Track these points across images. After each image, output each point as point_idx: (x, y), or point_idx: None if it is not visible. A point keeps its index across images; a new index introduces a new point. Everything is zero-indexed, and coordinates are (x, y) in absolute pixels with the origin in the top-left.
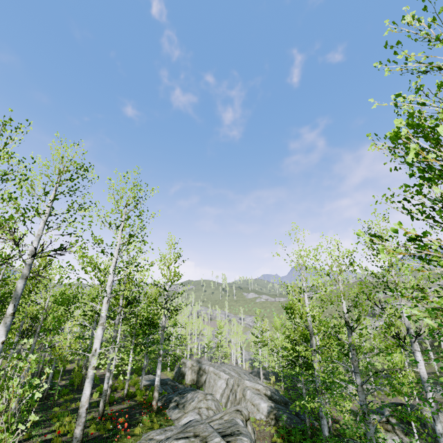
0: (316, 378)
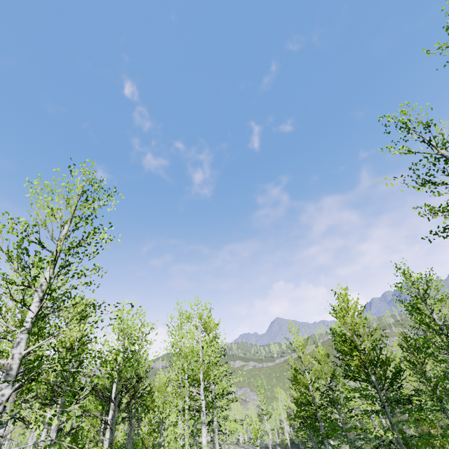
0: (321, 427)
